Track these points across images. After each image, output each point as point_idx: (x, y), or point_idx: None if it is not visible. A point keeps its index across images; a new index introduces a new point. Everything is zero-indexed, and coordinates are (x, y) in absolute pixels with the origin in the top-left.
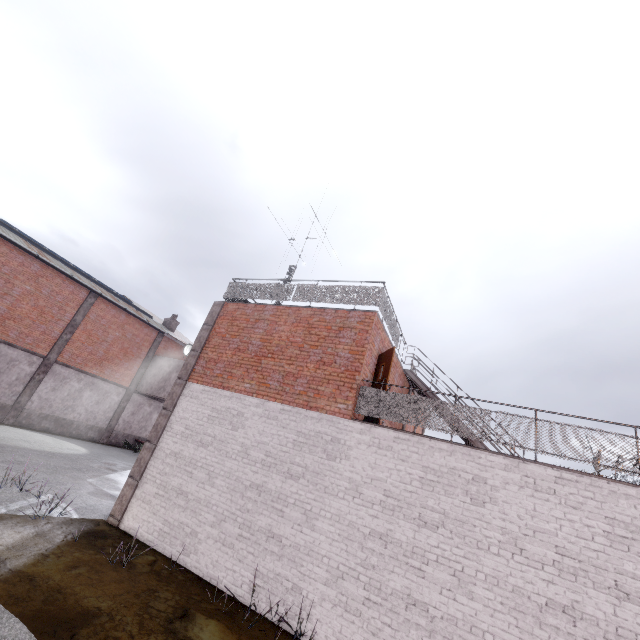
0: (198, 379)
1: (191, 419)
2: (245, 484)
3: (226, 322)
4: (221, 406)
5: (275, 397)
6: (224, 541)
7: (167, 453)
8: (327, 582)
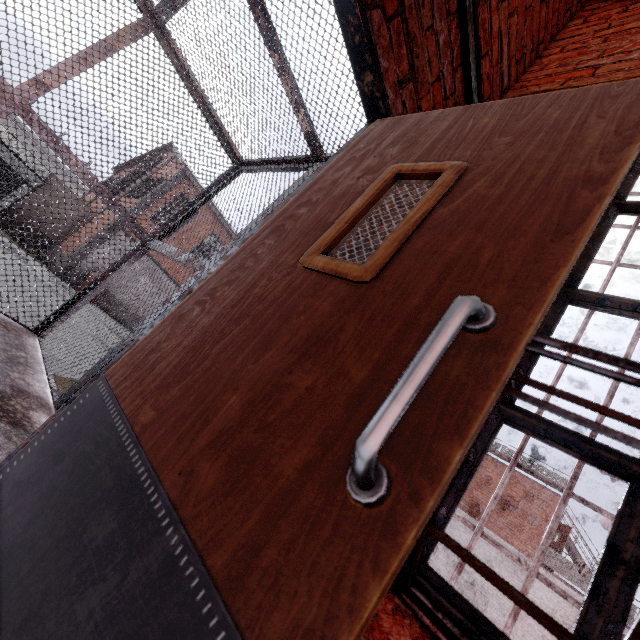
0: None
1: None
2: None
3: None
4: None
5: None
6: None
7: None
8: None
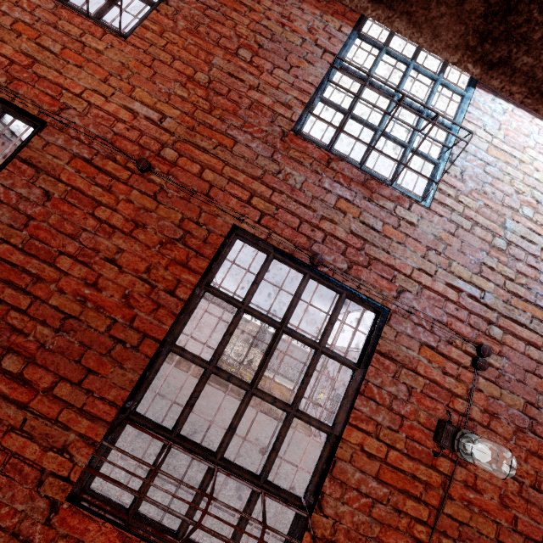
0: None
1: None
2: None
3: None
4: None
5: None
6: None
7: None
8: None
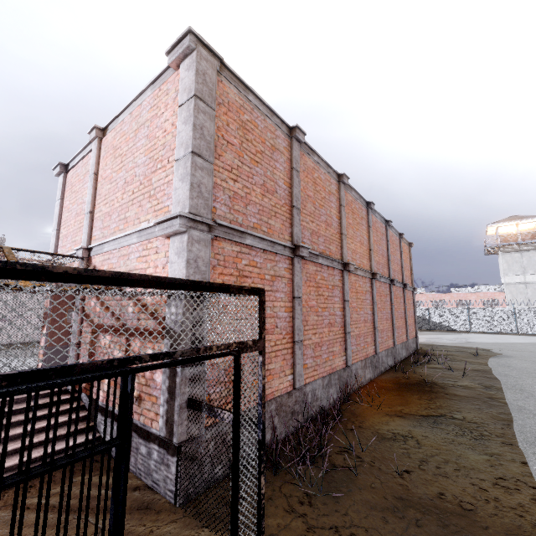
0: None
1: None
2: None
3: None
4: None
5: None
6: None
7: None
8: None
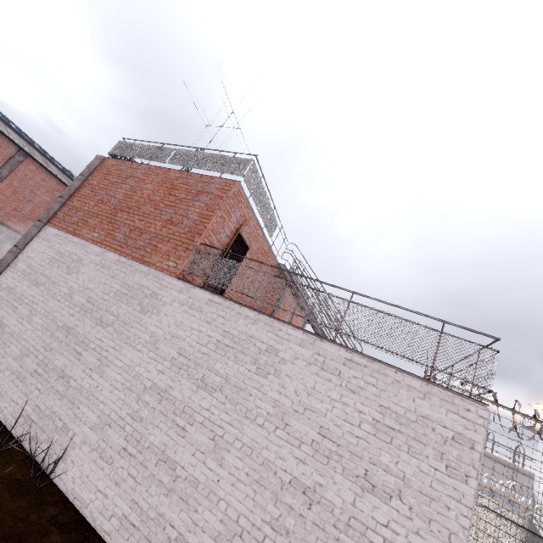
0: (56, 224)
1: (35, 259)
2: (58, 325)
3: (100, 175)
4: (66, 251)
5: (116, 248)
6: (19, 374)
7: (3, 287)
8: (94, 427)
